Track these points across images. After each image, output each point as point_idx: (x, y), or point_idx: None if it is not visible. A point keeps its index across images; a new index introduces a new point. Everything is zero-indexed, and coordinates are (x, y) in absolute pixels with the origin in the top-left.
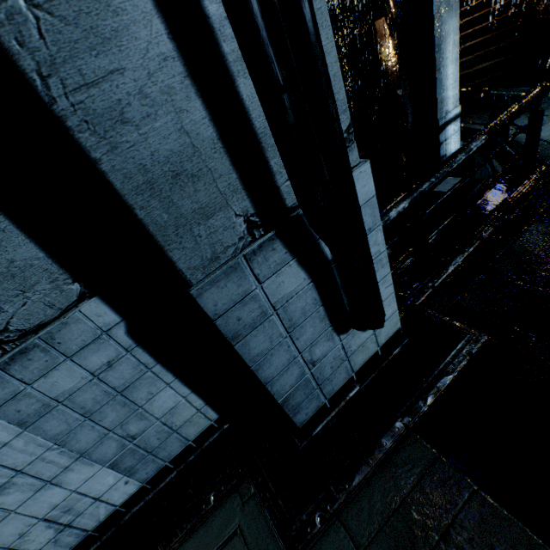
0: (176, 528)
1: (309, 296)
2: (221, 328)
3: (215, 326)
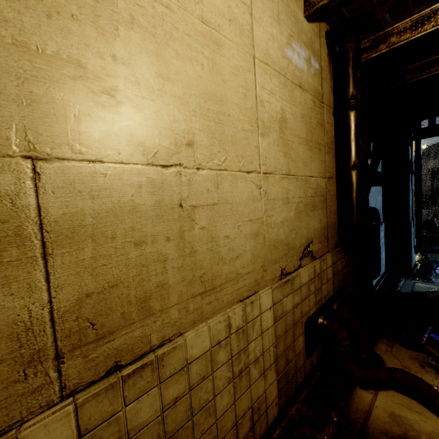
0: (398, 282)
1: (413, 235)
2: (411, 230)
3: (410, 229)
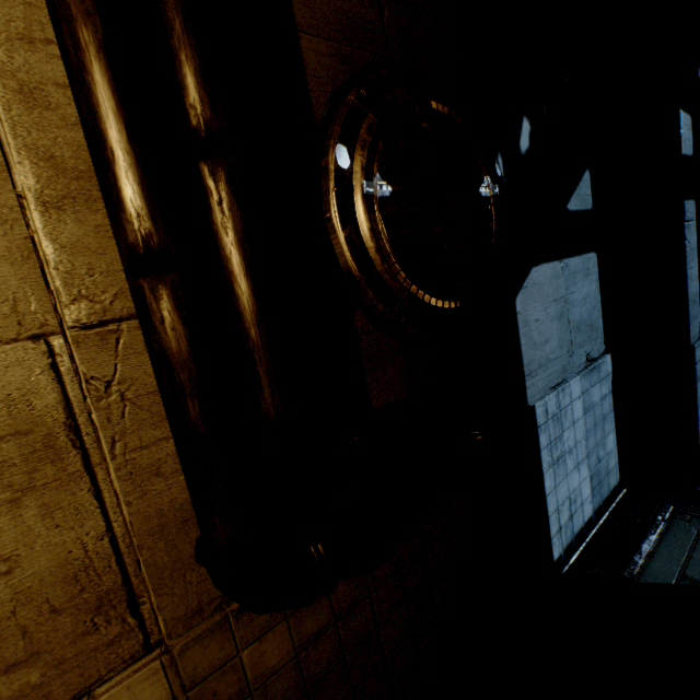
0: (647, 533)
1: None
2: (695, 371)
3: (694, 369)
